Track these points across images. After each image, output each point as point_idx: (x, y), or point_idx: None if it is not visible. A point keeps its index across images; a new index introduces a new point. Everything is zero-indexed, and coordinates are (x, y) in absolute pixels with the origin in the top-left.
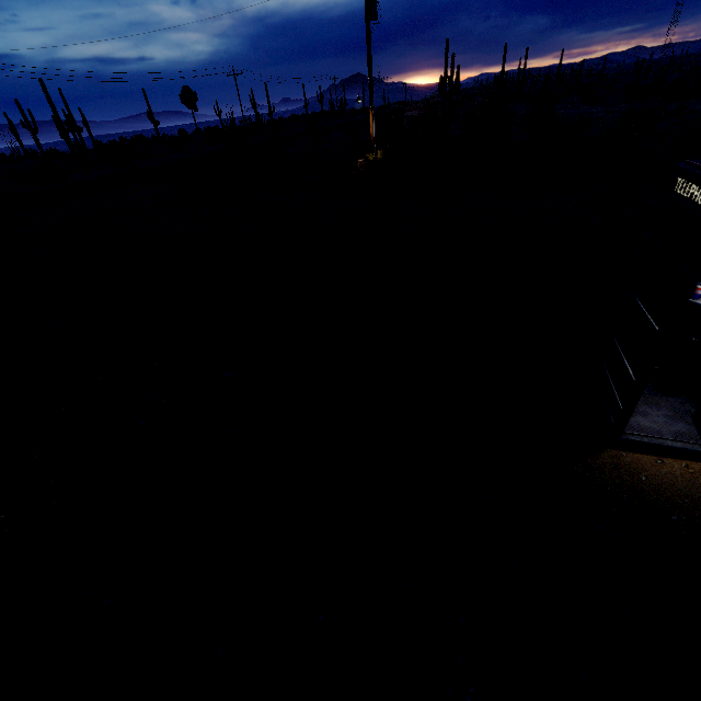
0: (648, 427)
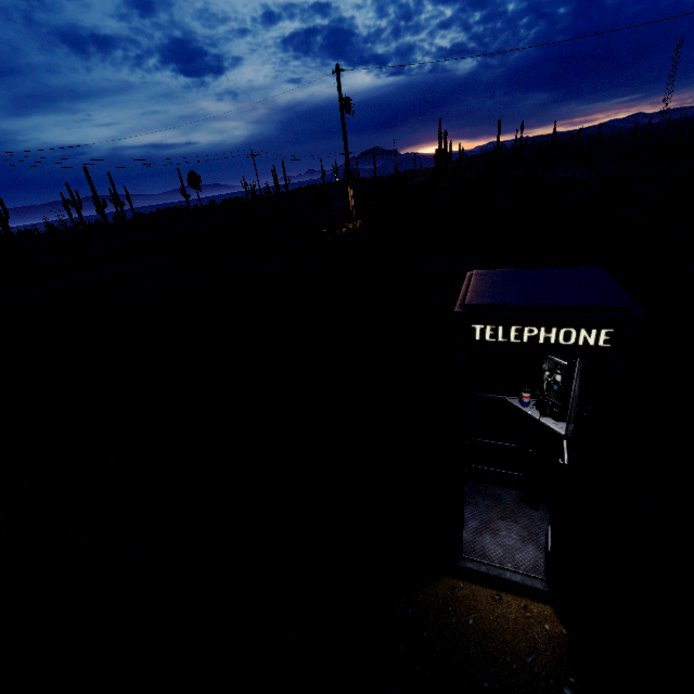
0: (492, 551)
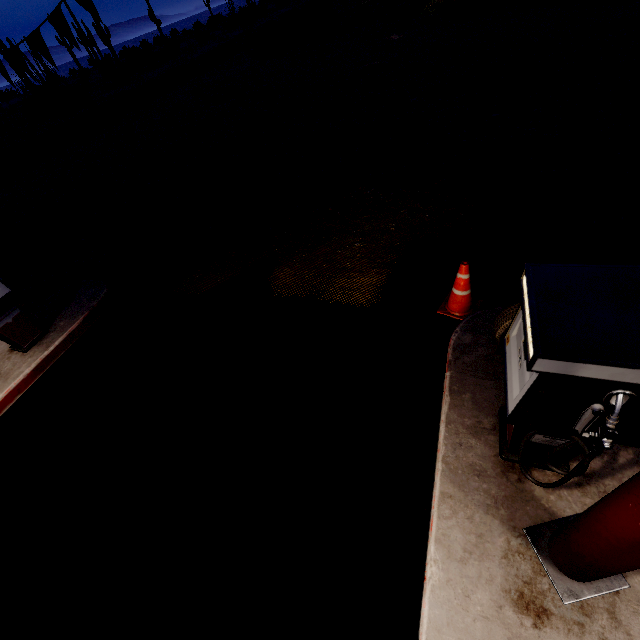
0: None
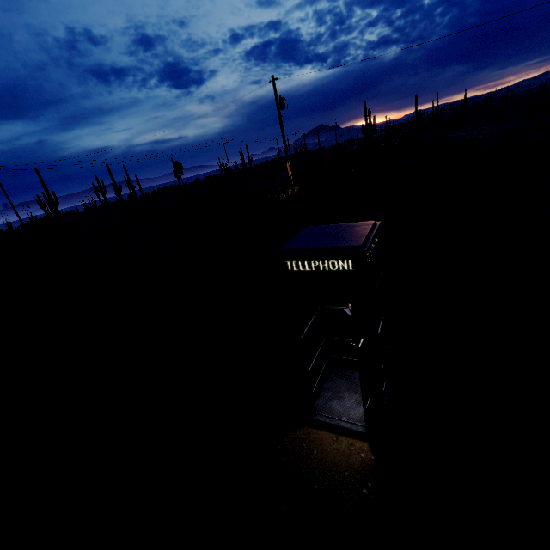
0: (336, 410)
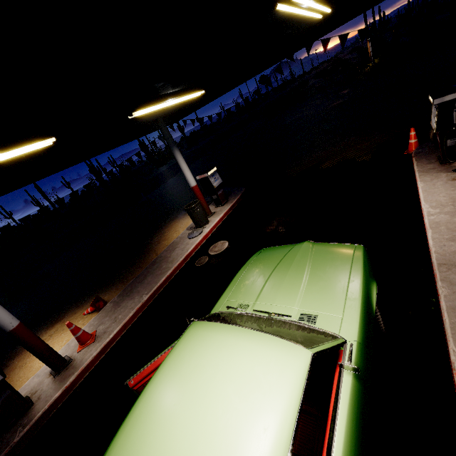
0: None
